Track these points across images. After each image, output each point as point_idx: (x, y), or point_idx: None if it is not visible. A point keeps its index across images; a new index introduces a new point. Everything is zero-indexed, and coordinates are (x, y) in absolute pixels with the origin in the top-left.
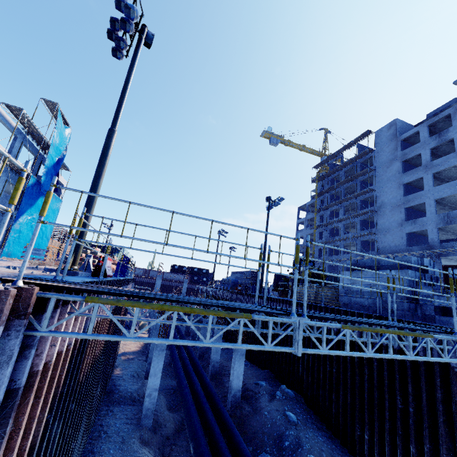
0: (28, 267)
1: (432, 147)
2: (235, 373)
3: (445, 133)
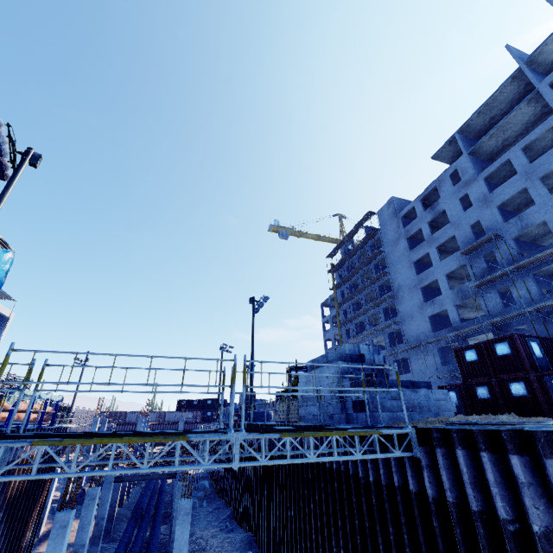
0: None
1: (429, 220)
2: (176, 545)
3: (436, 206)
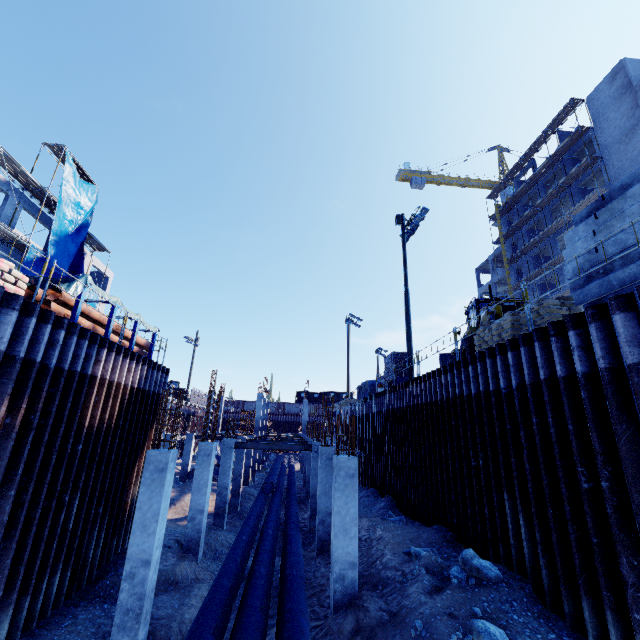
0: None
1: None
2: (337, 522)
3: None
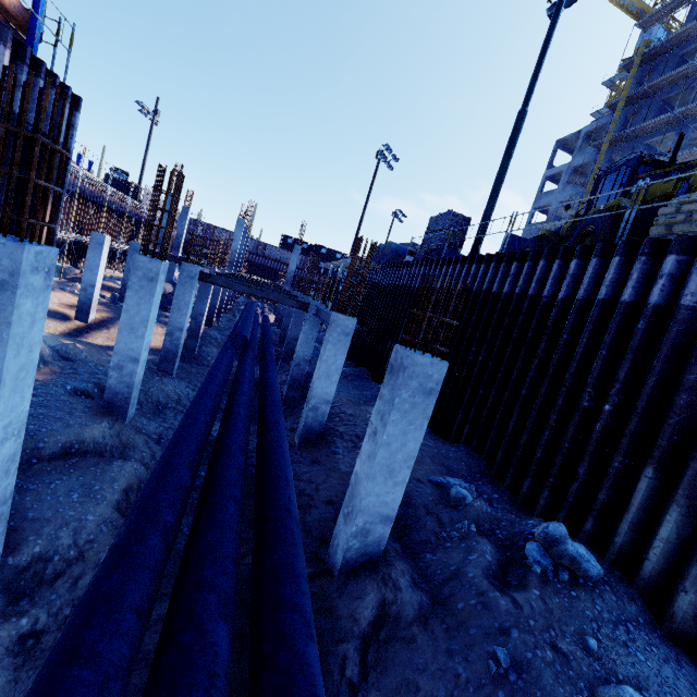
0: None
1: None
2: (380, 457)
3: None
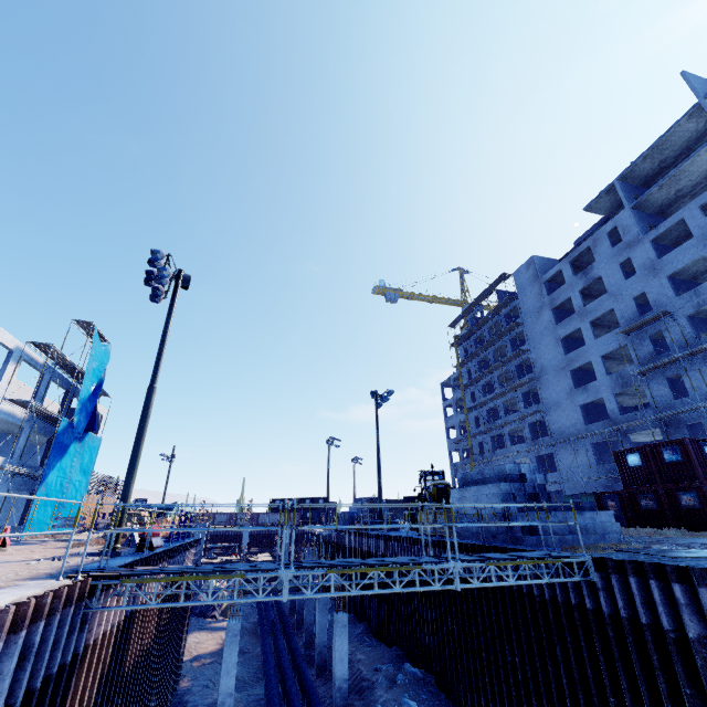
0: (71, 554)
1: (580, 288)
2: (337, 655)
3: (590, 271)
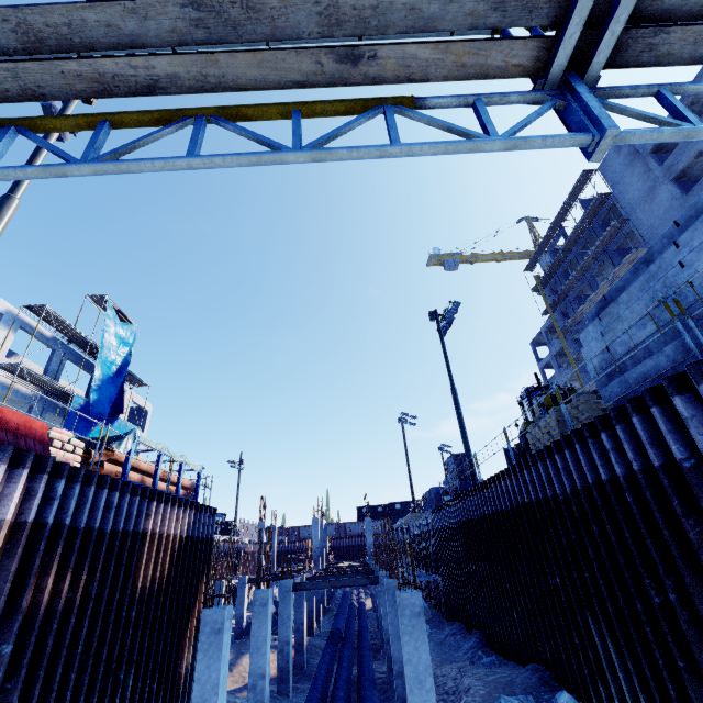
0: None
1: None
2: (409, 672)
3: None
